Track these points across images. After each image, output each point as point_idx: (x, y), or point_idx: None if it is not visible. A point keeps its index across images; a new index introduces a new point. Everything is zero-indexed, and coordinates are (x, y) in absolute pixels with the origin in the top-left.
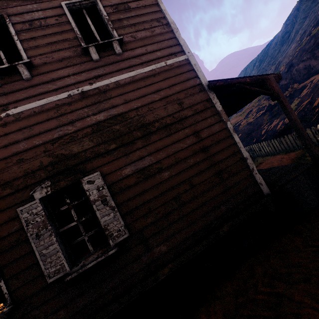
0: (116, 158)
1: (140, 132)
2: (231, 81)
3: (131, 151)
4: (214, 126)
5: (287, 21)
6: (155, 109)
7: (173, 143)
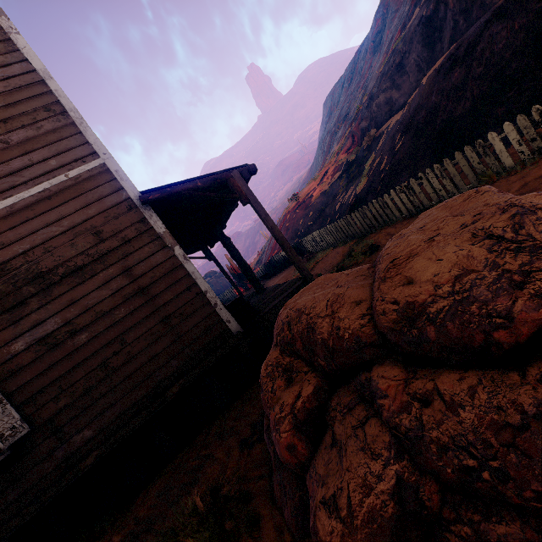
0: None
1: (34, 286)
2: (172, 190)
3: (22, 316)
4: (155, 256)
5: (377, 13)
6: (57, 249)
7: (90, 292)
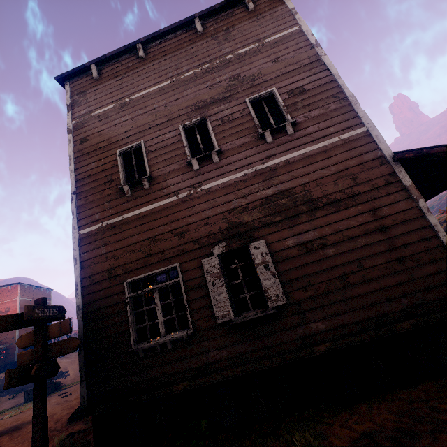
0: (280, 229)
1: (305, 207)
2: (427, 151)
3: (295, 224)
4: (398, 204)
5: None
6: (324, 185)
7: (341, 220)
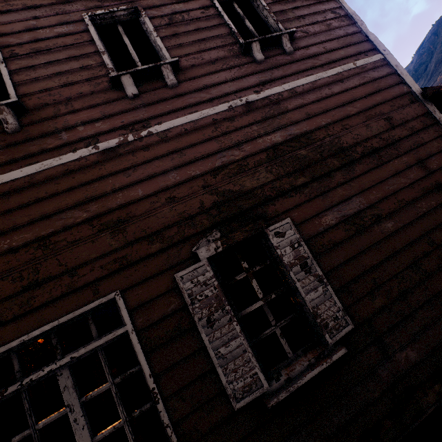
0: (309, 198)
1: (337, 160)
2: None
3: (329, 188)
4: None
5: (420, 50)
6: (352, 128)
7: (389, 177)
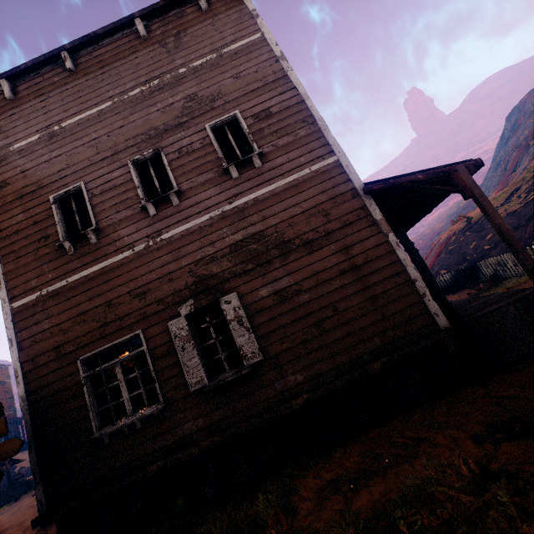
0: (253, 278)
1: (278, 250)
2: (394, 181)
3: (268, 271)
4: (369, 240)
5: None
6: (296, 224)
7: (315, 262)
